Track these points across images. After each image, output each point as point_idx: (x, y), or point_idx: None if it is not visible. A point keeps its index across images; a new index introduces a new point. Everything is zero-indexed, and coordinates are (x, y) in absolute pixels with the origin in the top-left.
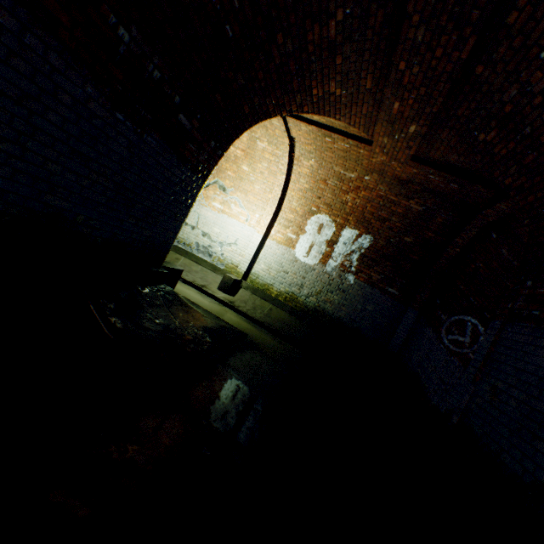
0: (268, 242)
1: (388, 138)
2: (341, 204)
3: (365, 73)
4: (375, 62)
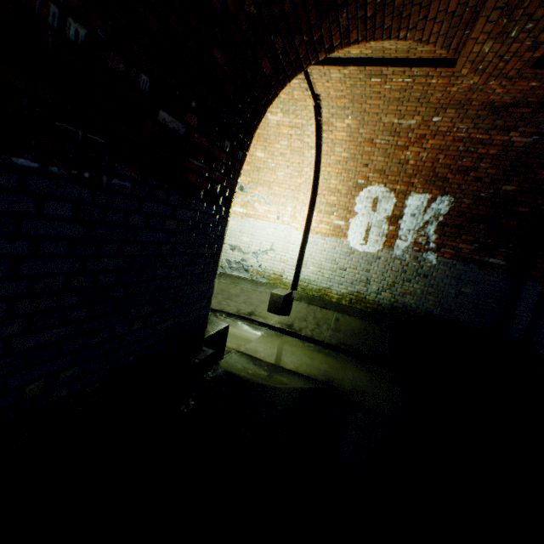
0: (310, 238)
1: (492, 43)
2: (398, 165)
3: None
4: None
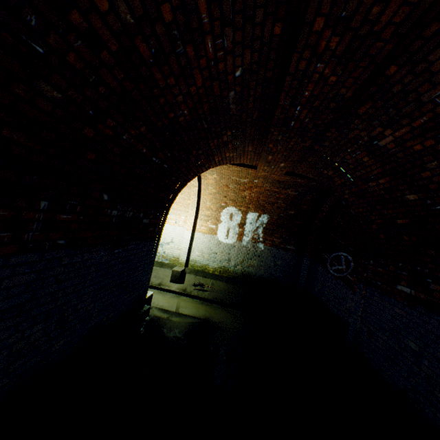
0: (196, 235)
1: (267, 167)
2: (241, 198)
3: (247, 146)
4: (253, 142)
